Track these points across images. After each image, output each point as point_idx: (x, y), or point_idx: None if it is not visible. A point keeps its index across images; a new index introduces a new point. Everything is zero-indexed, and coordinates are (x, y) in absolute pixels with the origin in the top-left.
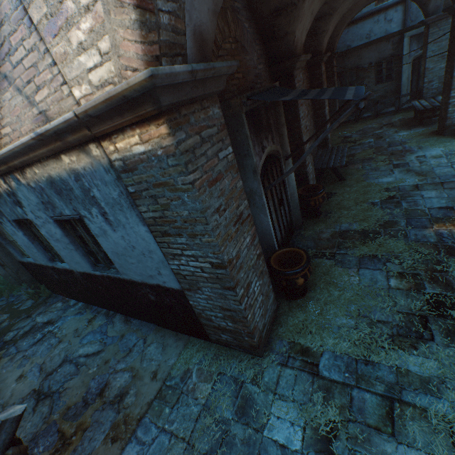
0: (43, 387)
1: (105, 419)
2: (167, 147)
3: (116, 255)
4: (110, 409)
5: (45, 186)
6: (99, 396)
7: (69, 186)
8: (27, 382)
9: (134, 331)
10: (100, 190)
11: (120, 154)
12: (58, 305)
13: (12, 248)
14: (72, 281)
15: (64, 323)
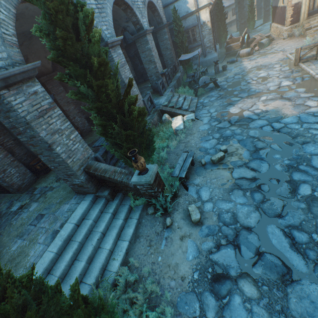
0: None
1: None
2: None
3: None
4: None
5: None
6: None
7: None
8: None
9: None
10: None
11: None
12: None
13: None
14: None
15: None
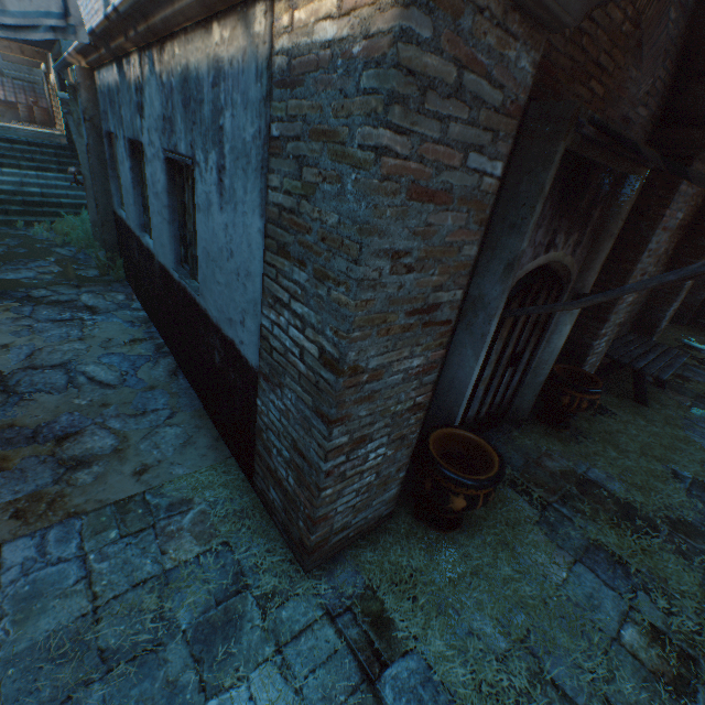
0: (13, 377)
1: (33, 477)
2: (377, 37)
3: (207, 257)
4: (52, 468)
5: (176, 86)
6: (56, 440)
7: (201, 95)
8: (4, 358)
9: (171, 393)
10: (234, 117)
11: (292, 39)
12: (119, 297)
13: (115, 187)
14: (148, 274)
15: (105, 322)
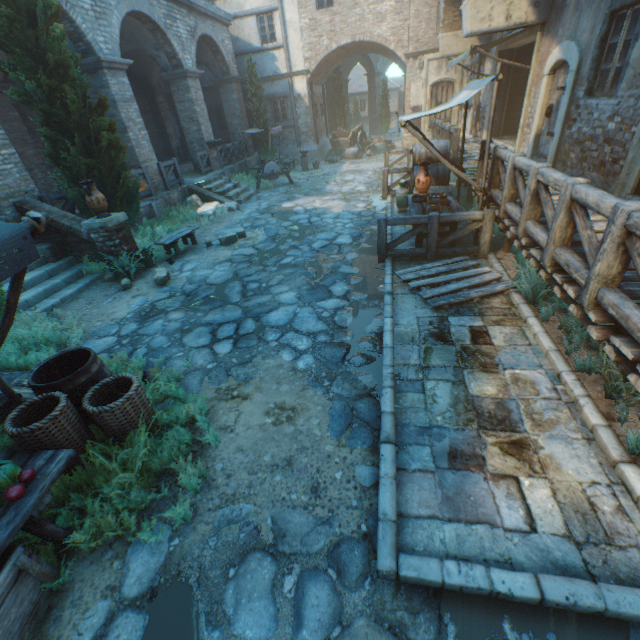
0: None
1: None
2: None
3: None
4: None
5: None
6: None
7: None
8: None
9: None
10: None
11: None
12: None
13: None
14: None
15: None
